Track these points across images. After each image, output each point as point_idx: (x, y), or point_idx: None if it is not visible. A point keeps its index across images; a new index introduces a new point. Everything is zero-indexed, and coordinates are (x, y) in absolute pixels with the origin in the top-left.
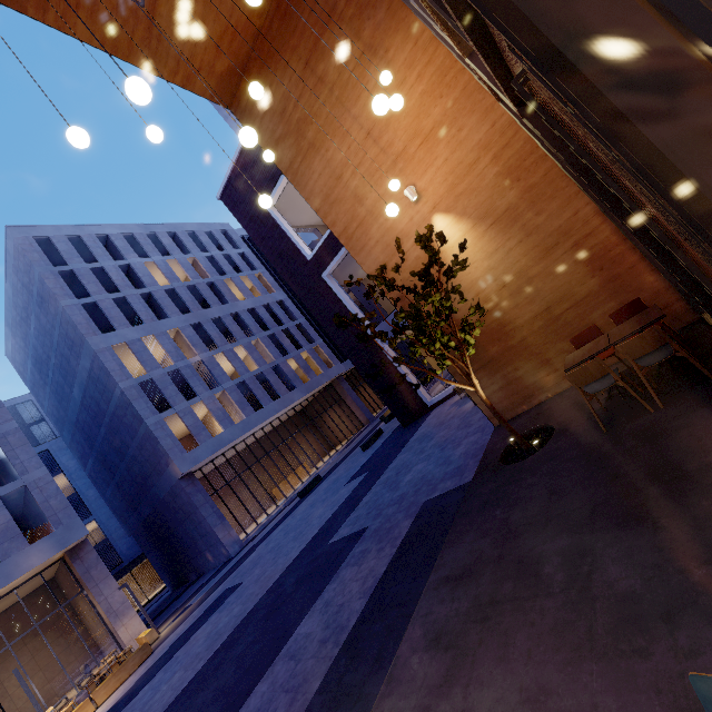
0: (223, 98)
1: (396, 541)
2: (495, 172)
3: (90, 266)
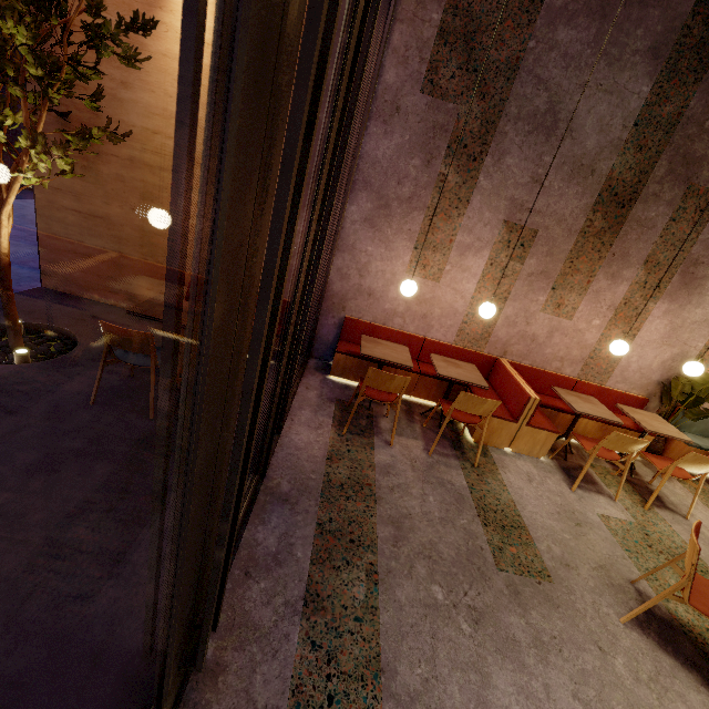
0: None
1: None
2: None
3: None
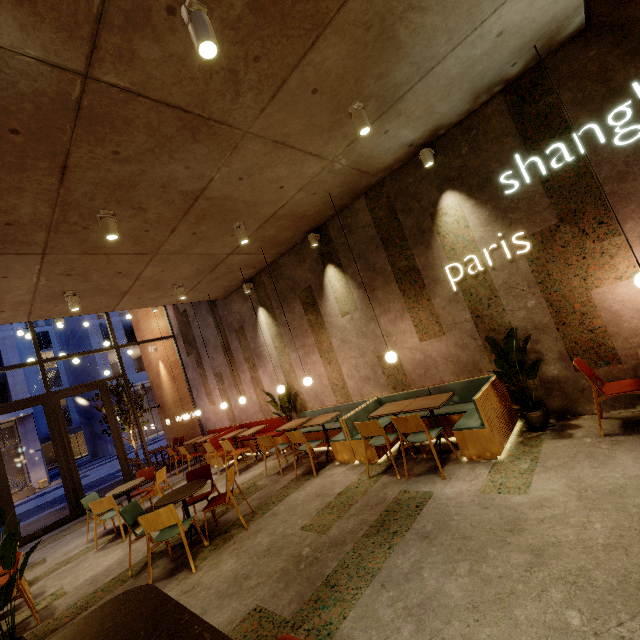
0: None
1: None
2: (172, 360)
3: None
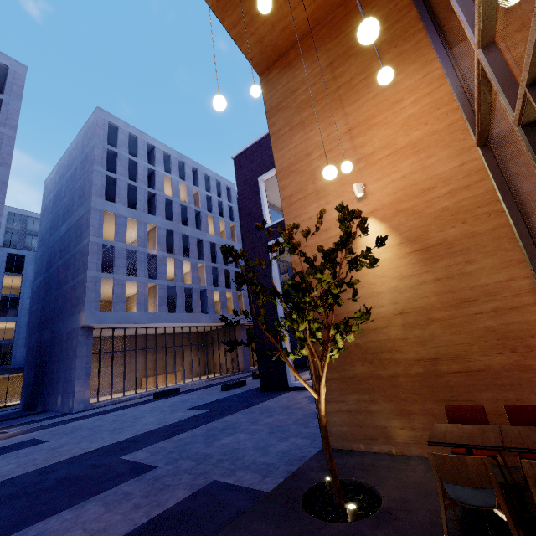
0: (259, 65)
1: (155, 509)
2: (444, 206)
3: (130, 157)
